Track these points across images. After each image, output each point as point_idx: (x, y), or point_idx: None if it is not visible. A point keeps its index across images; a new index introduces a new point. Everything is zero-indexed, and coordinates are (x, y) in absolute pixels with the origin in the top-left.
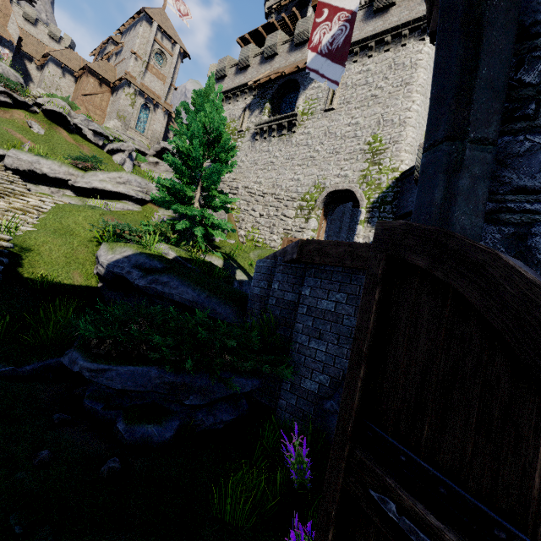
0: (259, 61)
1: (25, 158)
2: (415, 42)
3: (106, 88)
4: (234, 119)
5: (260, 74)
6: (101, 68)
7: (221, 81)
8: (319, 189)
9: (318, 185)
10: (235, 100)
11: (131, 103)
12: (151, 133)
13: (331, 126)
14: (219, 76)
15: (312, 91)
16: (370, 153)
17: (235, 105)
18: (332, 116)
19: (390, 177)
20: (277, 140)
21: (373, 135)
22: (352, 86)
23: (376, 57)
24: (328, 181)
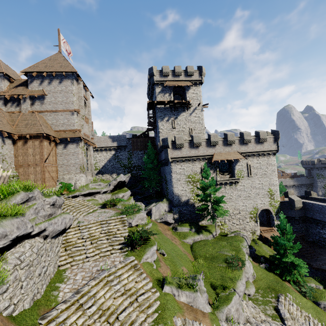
0: (206, 145)
1: (242, 288)
2: (273, 157)
3: (52, 143)
4: (196, 173)
5: (209, 153)
6: (44, 126)
7: (179, 149)
8: (256, 209)
9: (255, 207)
10: (192, 161)
11: (84, 154)
12: (91, 167)
13: (253, 183)
14: (178, 147)
15: (239, 167)
16: (270, 195)
17: (194, 165)
18: (252, 179)
19: (278, 203)
20: (229, 188)
21: (269, 189)
22: (256, 168)
23: (261, 158)
24: (258, 205)
